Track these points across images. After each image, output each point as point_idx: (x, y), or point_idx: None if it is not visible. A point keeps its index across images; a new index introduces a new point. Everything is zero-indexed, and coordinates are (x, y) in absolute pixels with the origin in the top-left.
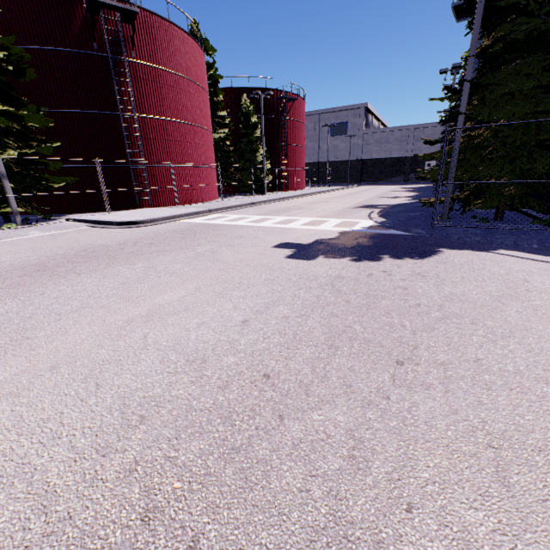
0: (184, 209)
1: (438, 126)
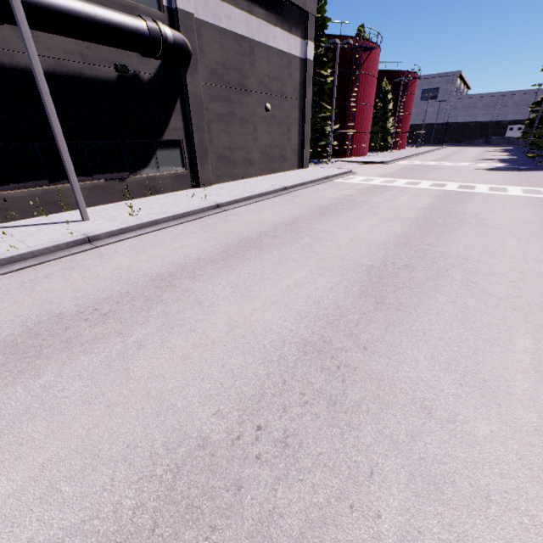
0: (381, 158)
1: (527, 93)
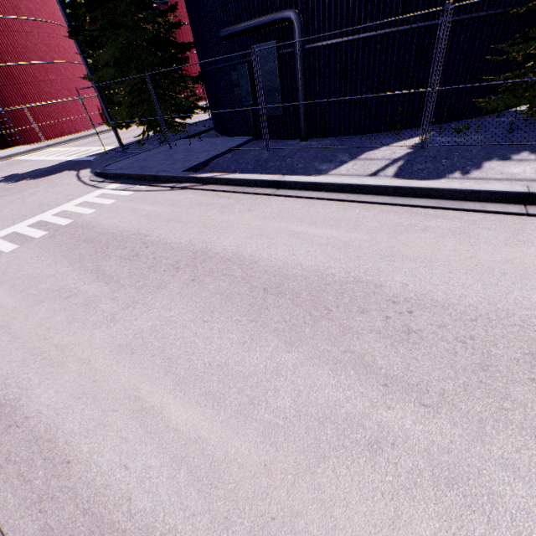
0: (34, 146)
1: None
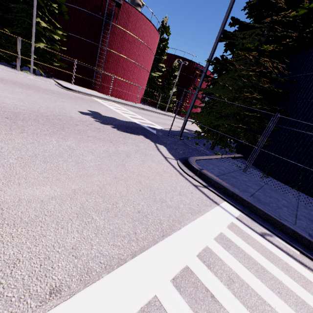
0: (105, 96)
1: None
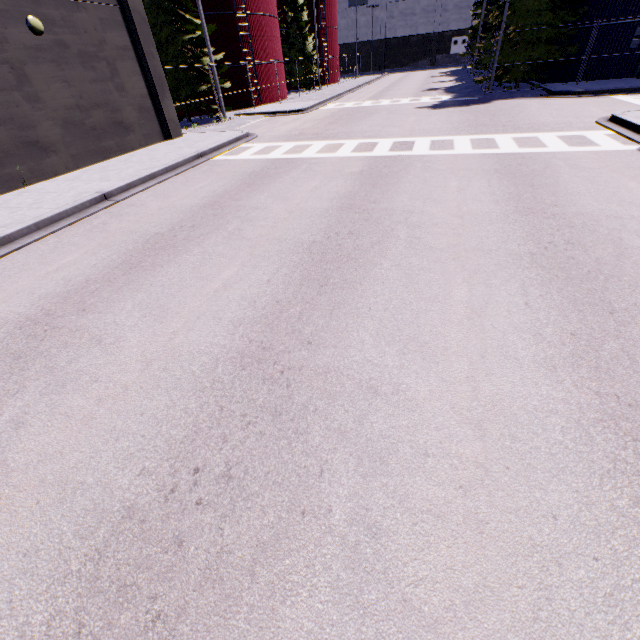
0: (301, 102)
1: None
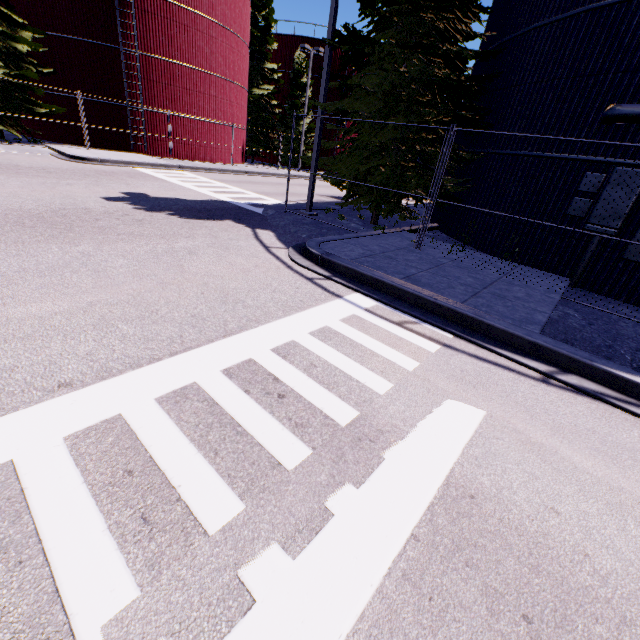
0: (161, 160)
1: None
